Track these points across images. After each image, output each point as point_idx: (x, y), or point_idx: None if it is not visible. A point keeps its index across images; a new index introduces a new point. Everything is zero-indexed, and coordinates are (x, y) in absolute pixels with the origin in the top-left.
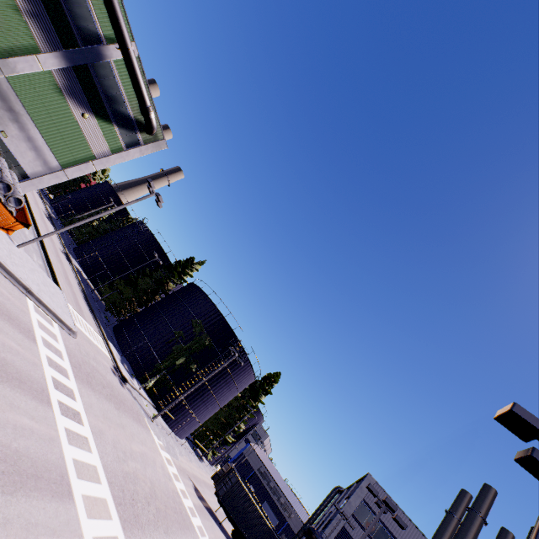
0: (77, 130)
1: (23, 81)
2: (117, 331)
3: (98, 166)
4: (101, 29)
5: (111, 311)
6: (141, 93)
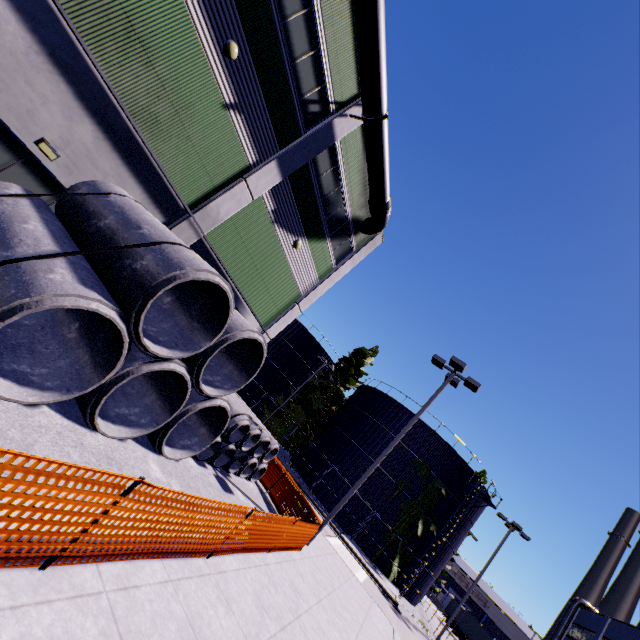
0: (283, 270)
1: (223, 229)
2: (312, 484)
3: (303, 306)
4: (331, 89)
5: (285, 446)
6: (383, 184)
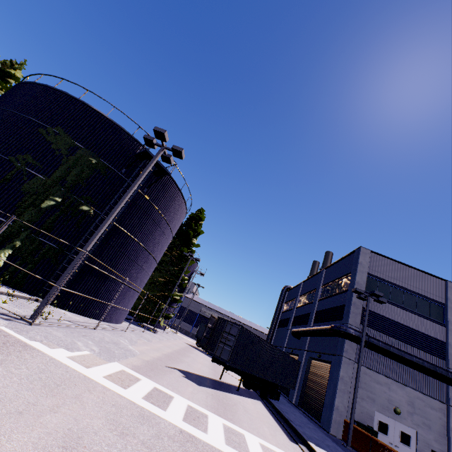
0: None
1: None
2: None
3: None
4: None
5: None
6: None
